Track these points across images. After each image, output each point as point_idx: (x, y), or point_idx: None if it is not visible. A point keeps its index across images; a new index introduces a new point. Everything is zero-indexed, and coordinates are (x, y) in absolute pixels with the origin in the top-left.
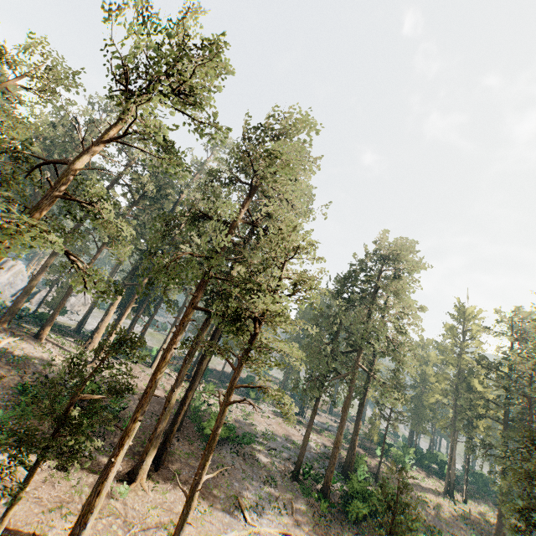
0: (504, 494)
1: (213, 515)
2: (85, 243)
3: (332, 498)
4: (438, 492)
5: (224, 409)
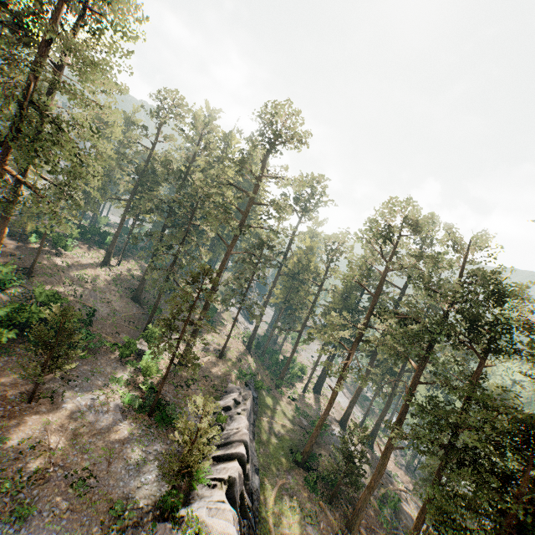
0: (154, 281)
1: None
2: None
3: None
4: (97, 265)
5: None
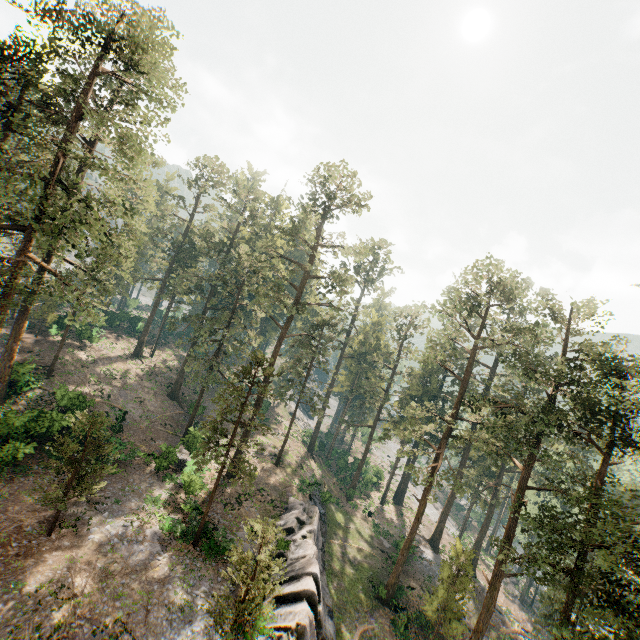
0: (196, 375)
1: None
2: None
3: None
4: (127, 357)
5: None
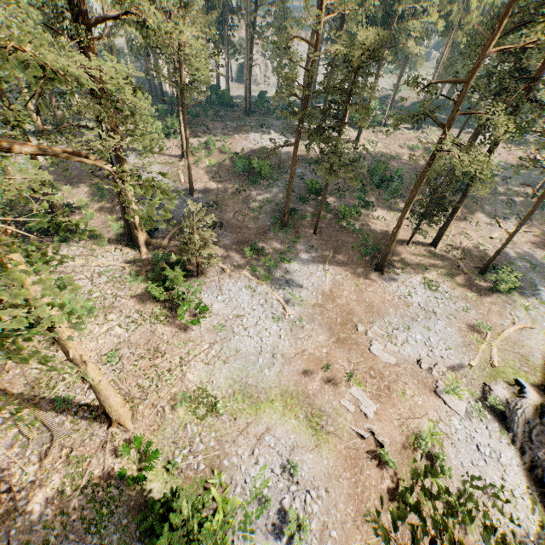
0: None
1: (480, 227)
2: (285, 6)
3: None
4: None
5: (540, 200)
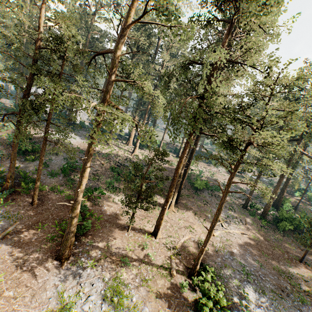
0: None
1: (207, 224)
2: None
3: (267, 218)
4: None
5: (225, 194)
